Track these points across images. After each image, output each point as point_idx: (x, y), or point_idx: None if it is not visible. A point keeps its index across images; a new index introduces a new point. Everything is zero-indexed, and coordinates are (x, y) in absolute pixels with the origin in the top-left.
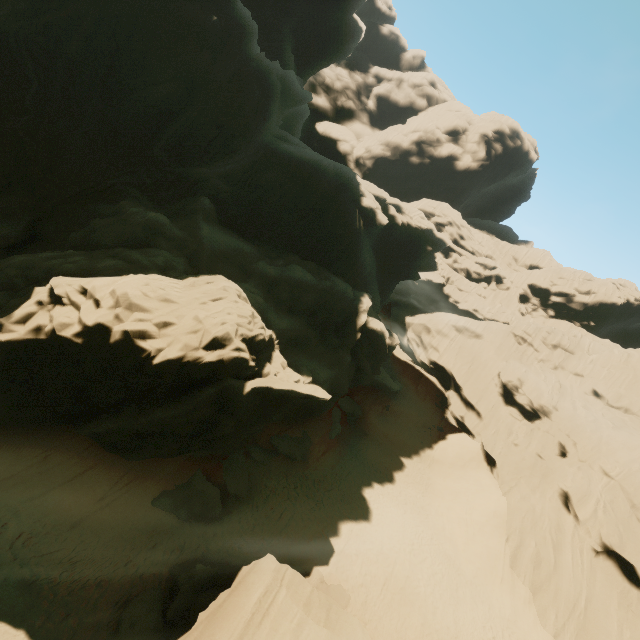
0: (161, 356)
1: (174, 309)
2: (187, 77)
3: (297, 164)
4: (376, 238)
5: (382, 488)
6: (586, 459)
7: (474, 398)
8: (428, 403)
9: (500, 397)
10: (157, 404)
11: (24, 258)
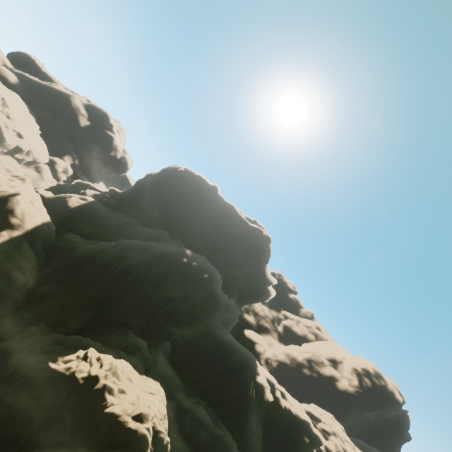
0: (111, 408)
1: (130, 385)
2: (187, 290)
3: (223, 341)
4: (264, 412)
5: None
6: None
7: None
8: None
9: None
10: (82, 451)
11: (80, 337)
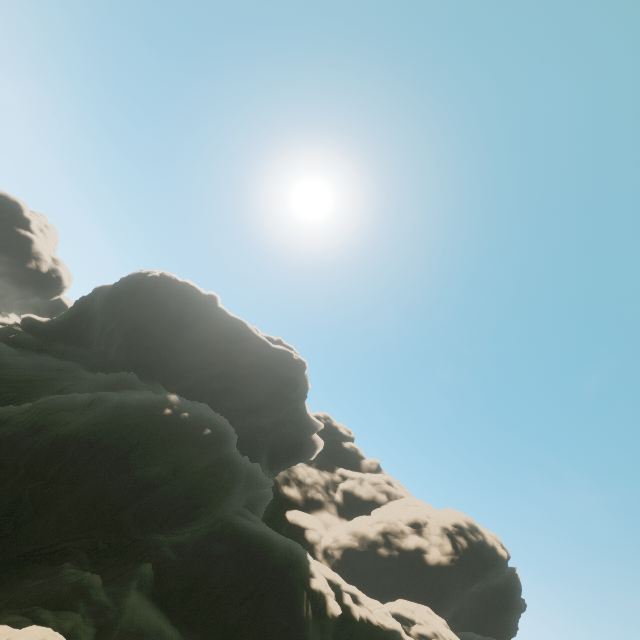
0: None
1: None
2: (177, 462)
3: (249, 536)
4: (330, 637)
5: None
6: None
7: None
8: None
9: None
10: None
11: None
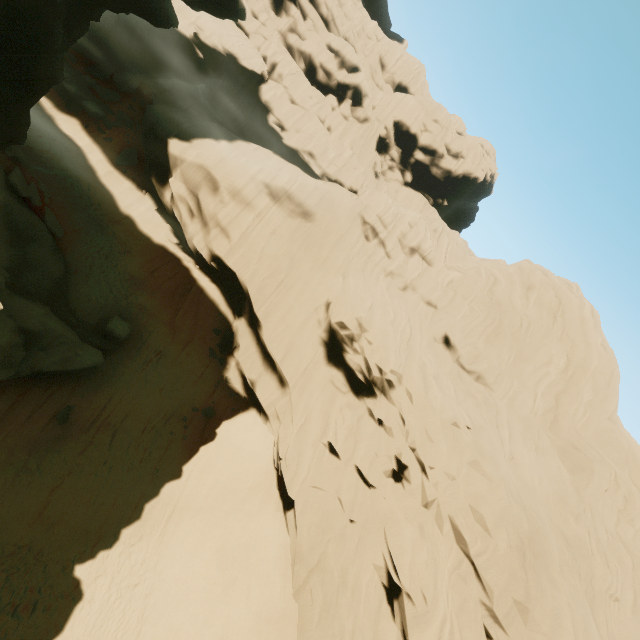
0: None
1: None
2: None
3: None
4: None
5: None
6: (433, 506)
7: (279, 351)
8: (194, 353)
9: (322, 348)
10: None
11: None
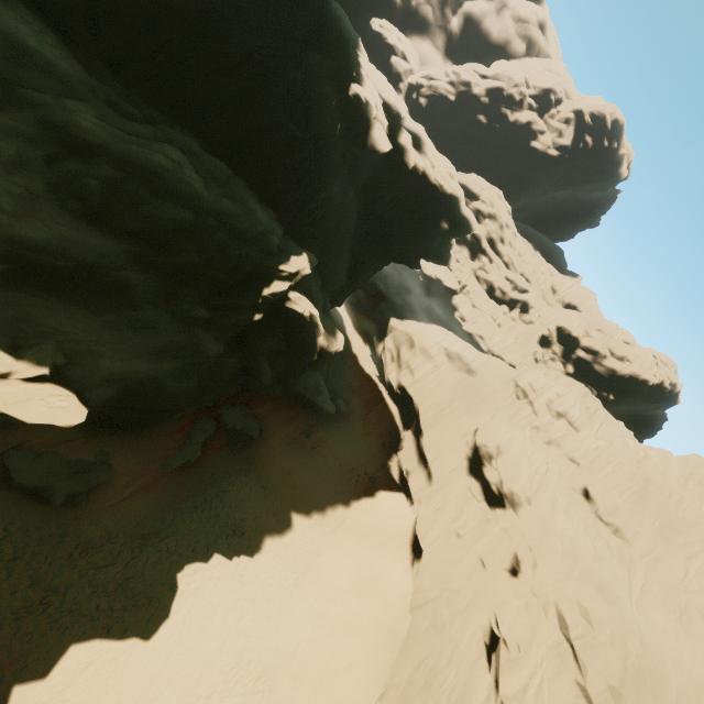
0: None
1: None
2: None
3: None
4: (365, 175)
5: (226, 565)
6: (541, 594)
7: (432, 452)
8: (373, 440)
9: (466, 461)
10: None
11: None
